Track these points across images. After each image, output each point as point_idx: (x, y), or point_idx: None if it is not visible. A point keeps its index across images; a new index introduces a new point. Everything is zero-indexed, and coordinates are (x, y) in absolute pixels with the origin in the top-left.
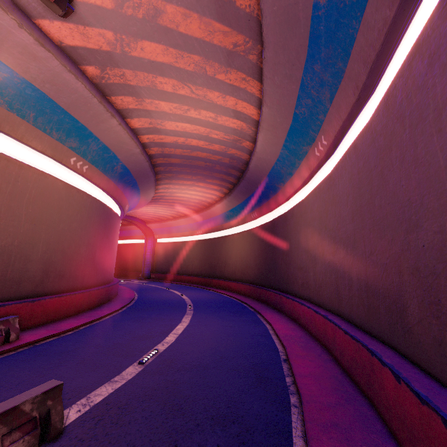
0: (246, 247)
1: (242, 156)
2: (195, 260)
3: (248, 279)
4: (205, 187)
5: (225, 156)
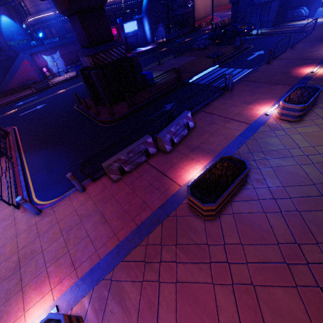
0: None
1: None
2: None
3: None
4: None
5: None
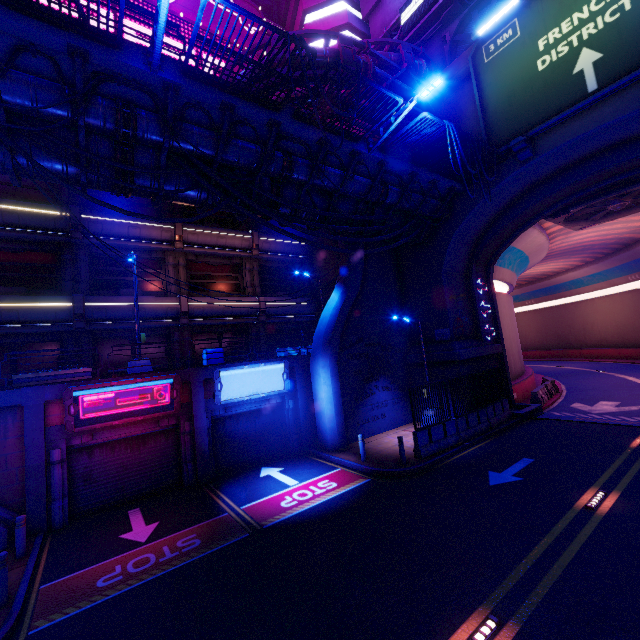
0: (621, 311)
1: (634, 236)
2: (528, 333)
3: (635, 343)
4: (563, 261)
5: (612, 239)
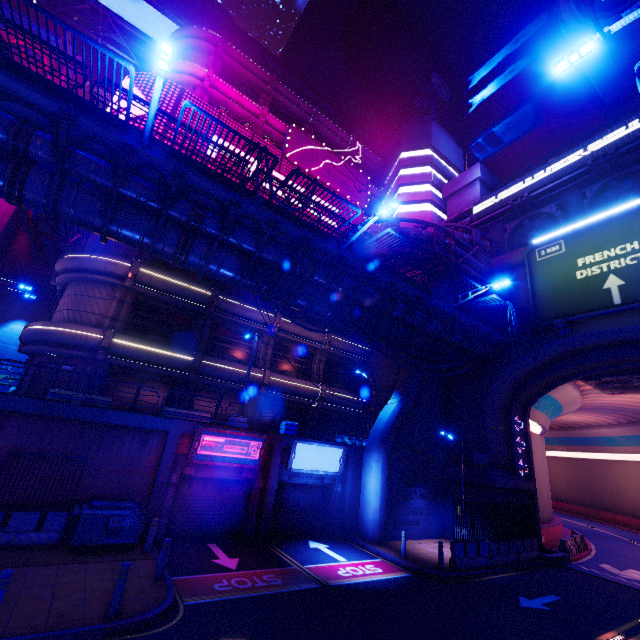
0: None
1: None
2: (557, 481)
3: None
4: (596, 416)
5: None
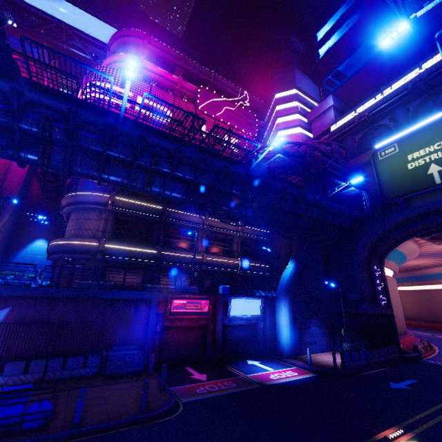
0: None
1: None
2: (407, 307)
3: None
4: (430, 260)
5: None
